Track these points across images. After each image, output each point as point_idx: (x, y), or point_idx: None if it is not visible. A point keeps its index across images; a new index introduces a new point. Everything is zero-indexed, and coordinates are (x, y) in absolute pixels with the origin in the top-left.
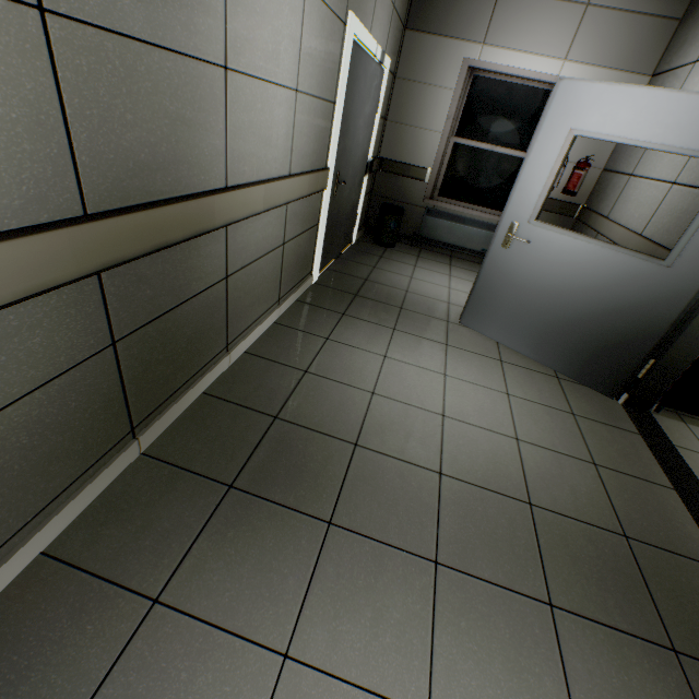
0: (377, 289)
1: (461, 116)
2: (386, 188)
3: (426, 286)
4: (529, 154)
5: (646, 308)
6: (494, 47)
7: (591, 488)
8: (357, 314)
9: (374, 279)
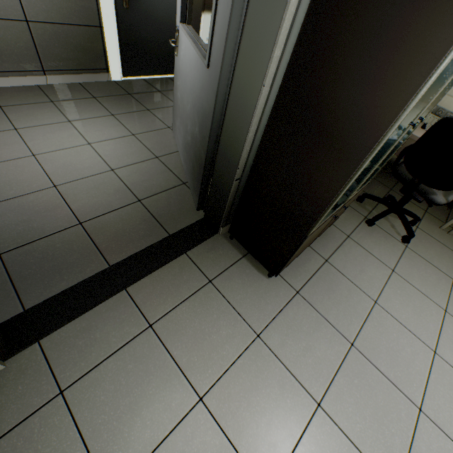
0: (154, 97)
1: None
2: None
3: None
4: None
5: (203, 119)
6: None
7: (42, 228)
8: (105, 101)
9: (167, 93)
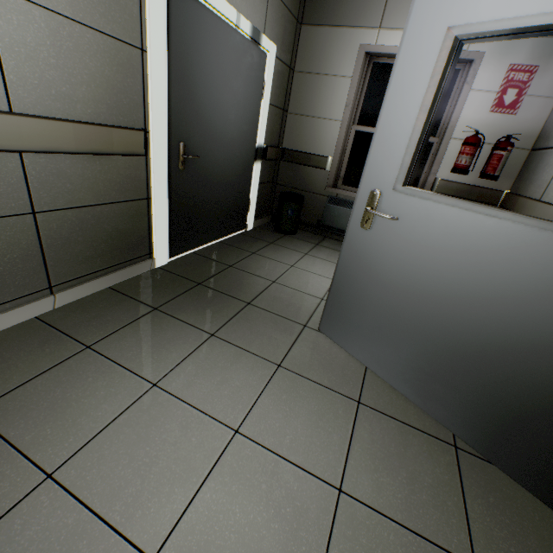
0: (235, 278)
1: (362, 104)
2: (289, 177)
3: (304, 277)
4: (388, 86)
5: None
6: (391, 30)
7: None
8: (177, 308)
9: (242, 265)
